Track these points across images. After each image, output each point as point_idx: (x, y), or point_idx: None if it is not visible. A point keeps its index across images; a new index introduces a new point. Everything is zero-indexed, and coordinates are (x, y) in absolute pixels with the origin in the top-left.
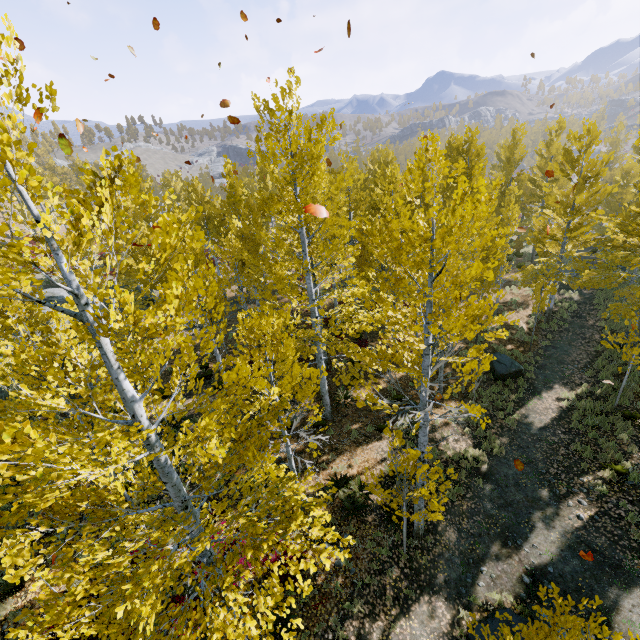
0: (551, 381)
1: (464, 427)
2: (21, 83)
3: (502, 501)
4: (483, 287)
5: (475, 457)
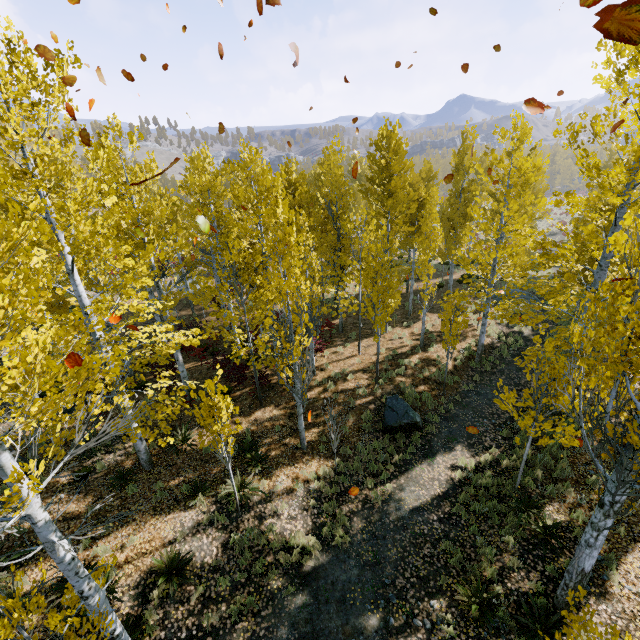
0: (455, 439)
1: (312, 498)
2: None
3: (308, 628)
4: (376, 312)
5: (305, 547)
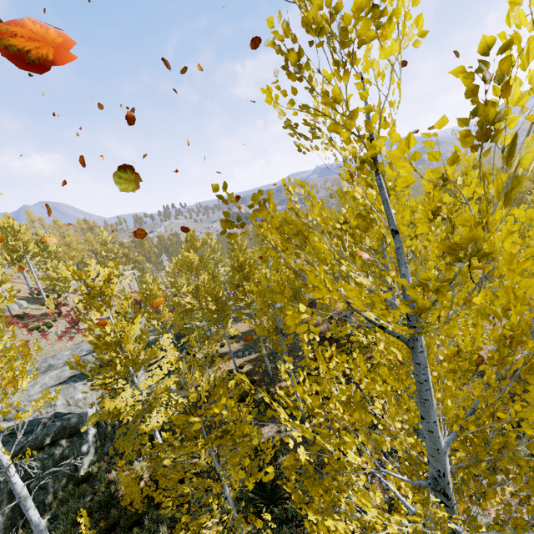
0: None
1: None
2: (346, 110)
3: None
4: None
5: None
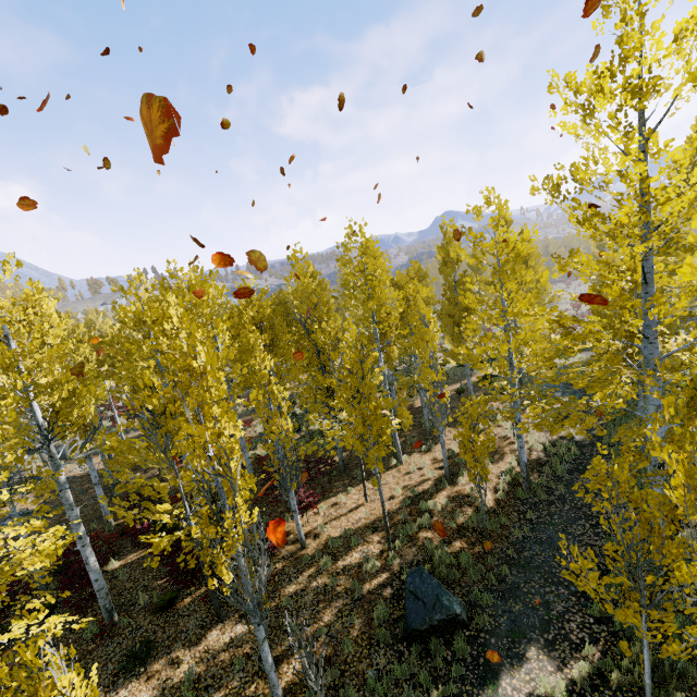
0: (523, 636)
1: None
2: None
3: None
4: (366, 445)
5: None
